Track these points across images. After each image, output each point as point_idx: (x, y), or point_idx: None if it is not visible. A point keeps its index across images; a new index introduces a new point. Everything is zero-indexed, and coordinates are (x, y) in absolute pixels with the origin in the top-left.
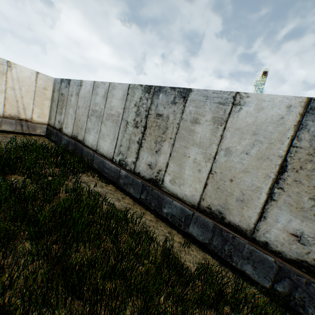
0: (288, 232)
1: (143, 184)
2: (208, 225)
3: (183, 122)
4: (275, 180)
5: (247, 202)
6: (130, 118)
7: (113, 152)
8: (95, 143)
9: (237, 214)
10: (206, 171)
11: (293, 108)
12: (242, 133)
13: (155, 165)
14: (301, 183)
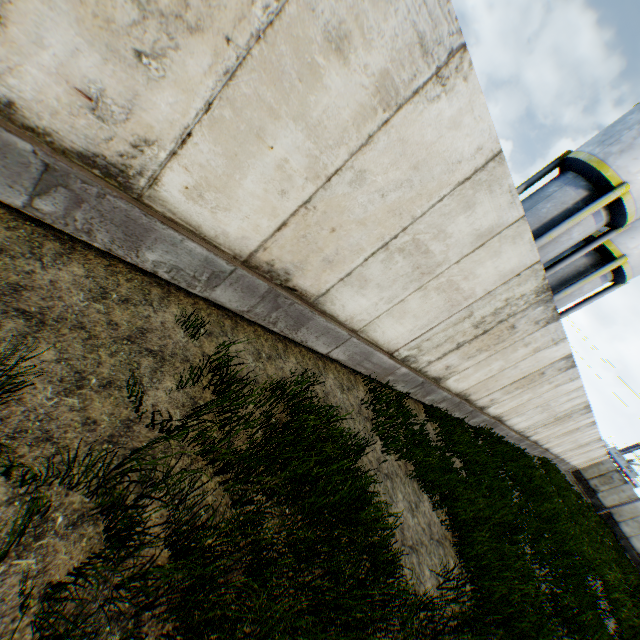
0: None
1: None
2: None
3: None
4: None
5: None
6: None
7: (639, 552)
8: (627, 534)
9: None
10: None
11: None
12: None
13: None
14: None
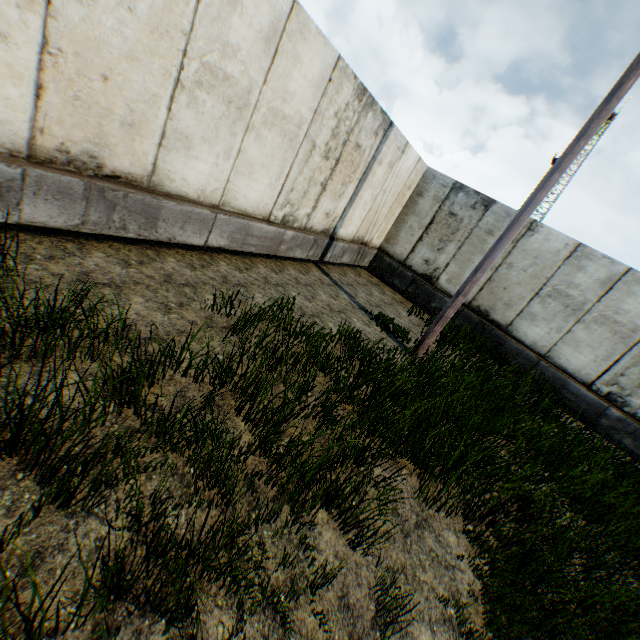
0: None
1: None
2: None
3: None
4: None
5: None
6: None
7: (595, 376)
8: (545, 344)
9: None
10: None
11: None
12: None
13: None
14: None
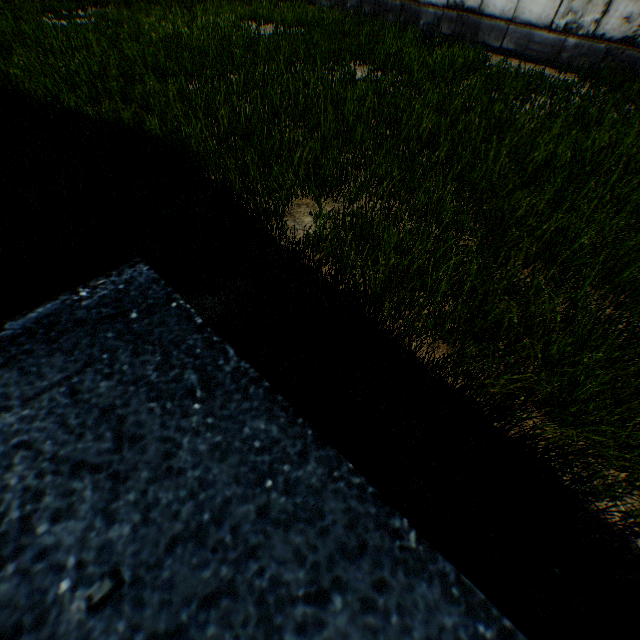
0: None
1: None
2: (372, 1)
3: None
4: None
5: None
6: None
7: None
8: None
9: None
10: None
11: None
12: None
13: None
14: None
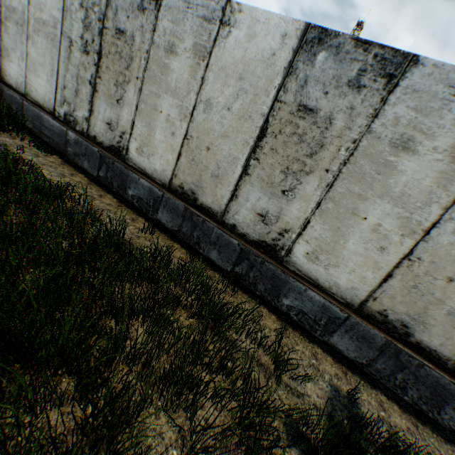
0: (256, 212)
1: (101, 154)
2: (179, 208)
3: (154, 50)
4: (253, 149)
5: (222, 178)
6: (75, 34)
7: (54, 100)
8: (22, 80)
9: (211, 193)
10: (181, 135)
11: (289, 40)
12: (227, 77)
13: (117, 124)
14: (278, 152)
